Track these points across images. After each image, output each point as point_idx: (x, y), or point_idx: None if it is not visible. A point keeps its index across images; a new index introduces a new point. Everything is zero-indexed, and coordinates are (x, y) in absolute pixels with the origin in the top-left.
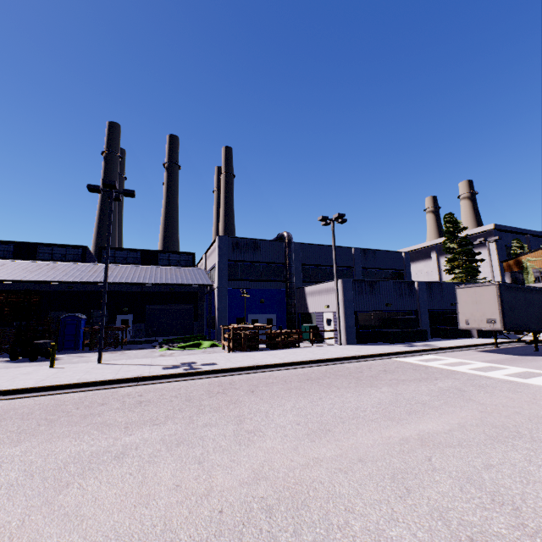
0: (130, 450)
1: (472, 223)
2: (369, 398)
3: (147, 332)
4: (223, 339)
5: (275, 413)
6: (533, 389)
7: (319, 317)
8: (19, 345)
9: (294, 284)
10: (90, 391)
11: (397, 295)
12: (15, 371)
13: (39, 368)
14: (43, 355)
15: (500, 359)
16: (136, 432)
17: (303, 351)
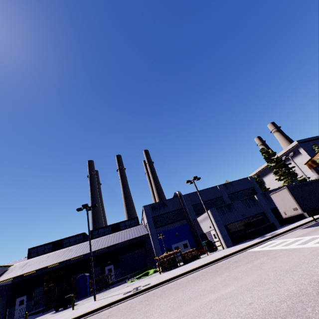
0: None
1: (287, 142)
2: (212, 282)
3: (123, 273)
4: None
5: (163, 304)
6: (300, 251)
7: (209, 234)
8: (58, 301)
9: (191, 219)
10: (88, 317)
11: (247, 207)
12: (57, 316)
13: (67, 312)
14: (70, 303)
15: (307, 232)
16: None
17: (199, 261)
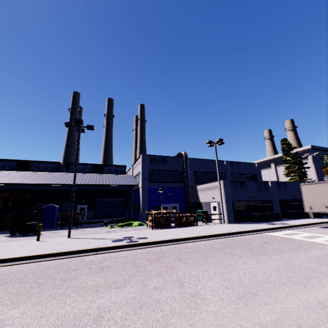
0: (104, 313)
1: (295, 145)
2: (268, 264)
3: (96, 216)
4: (147, 220)
5: (204, 278)
6: None
7: (207, 205)
8: (17, 225)
9: (189, 184)
10: (65, 259)
11: (258, 190)
12: (14, 243)
13: (29, 241)
14: (32, 232)
15: None
16: (105, 295)
17: (202, 228)
